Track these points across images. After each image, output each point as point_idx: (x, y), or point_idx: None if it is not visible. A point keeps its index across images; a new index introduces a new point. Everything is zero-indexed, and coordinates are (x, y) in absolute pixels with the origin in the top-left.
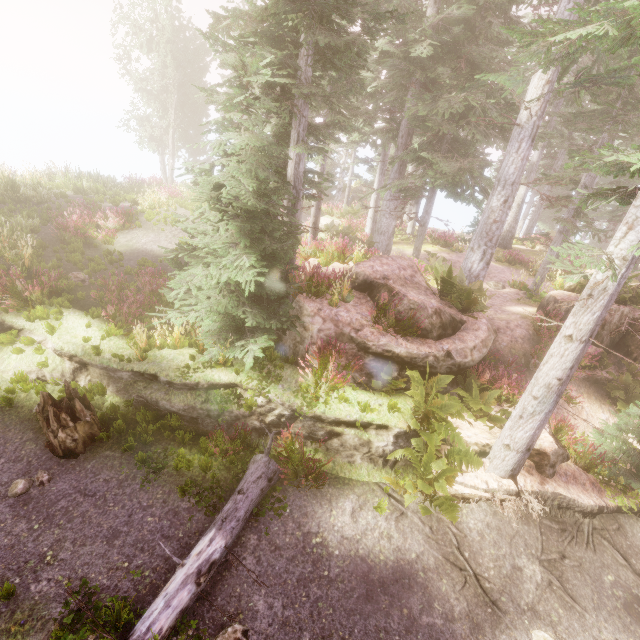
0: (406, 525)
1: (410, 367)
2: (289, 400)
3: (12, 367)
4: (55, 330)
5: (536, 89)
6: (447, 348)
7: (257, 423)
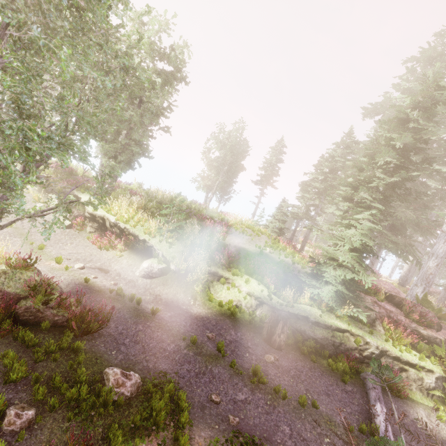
0: None
1: (427, 342)
2: (382, 345)
3: (223, 296)
4: (249, 282)
5: None
6: (443, 336)
7: (357, 355)
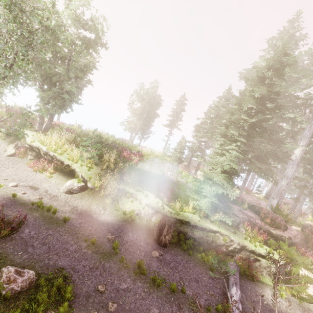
0: (293, 305)
1: (275, 239)
2: (242, 242)
3: (128, 207)
4: (147, 196)
5: (298, 151)
6: (287, 234)
7: (224, 249)
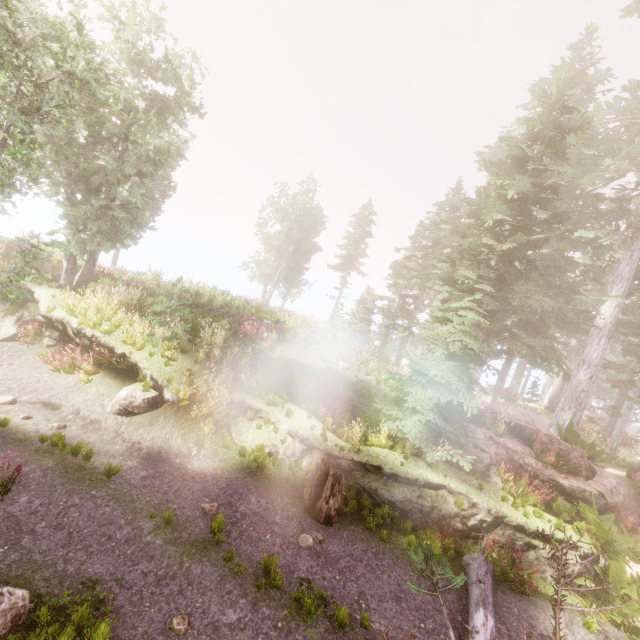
0: None
1: (570, 499)
2: (496, 507)
3: (250, 439)
4: (292, 415)
5: (609, 308)
6: (596, 487)
7: (459, 525)
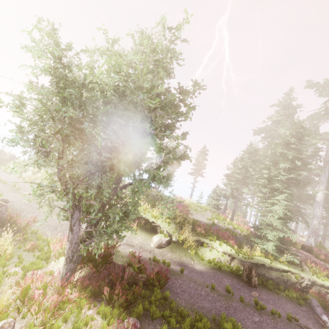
0: None
1: None
2: (311, 277)
3: (208, 256)
4: (222, 245)
5: (320, 194)
6: None
7: (298, 286)
